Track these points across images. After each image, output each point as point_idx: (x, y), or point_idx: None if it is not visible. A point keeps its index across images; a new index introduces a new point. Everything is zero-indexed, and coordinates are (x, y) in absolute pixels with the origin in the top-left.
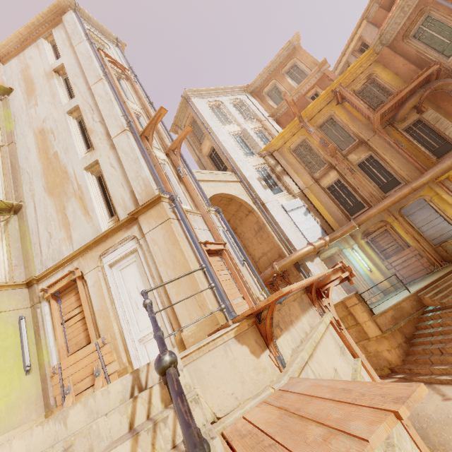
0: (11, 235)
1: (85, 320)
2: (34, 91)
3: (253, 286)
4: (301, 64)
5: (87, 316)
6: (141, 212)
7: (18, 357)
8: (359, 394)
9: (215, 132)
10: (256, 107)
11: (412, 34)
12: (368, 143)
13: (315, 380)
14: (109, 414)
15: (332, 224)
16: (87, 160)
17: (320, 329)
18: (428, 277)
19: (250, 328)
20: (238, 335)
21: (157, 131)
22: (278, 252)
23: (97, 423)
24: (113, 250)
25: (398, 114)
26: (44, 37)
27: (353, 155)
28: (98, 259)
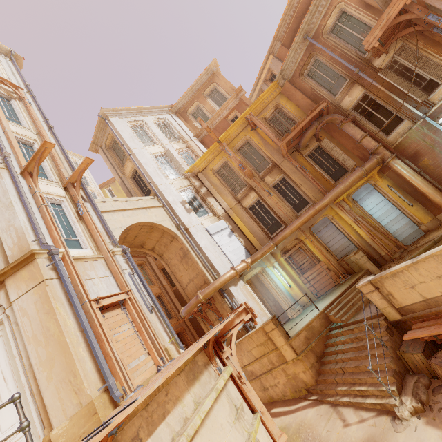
0: None
1: None
2: None
3: (161, 335)
4: (220, 89)
5: None
6: (9, 274)
7: None
8: None
9: (136, 154)
10: (180, 127)
11: (307, 73)
12: (280, 167)
13: None
14: None
15: (255, 244)
16: None
17: (206, 405)
18: (335, 290)
19: None
20: None
21: (54, 160)
22: (203, 278)
23: None
24: None
25: (301, 142)
26: None
27: (269, 178)
28: None
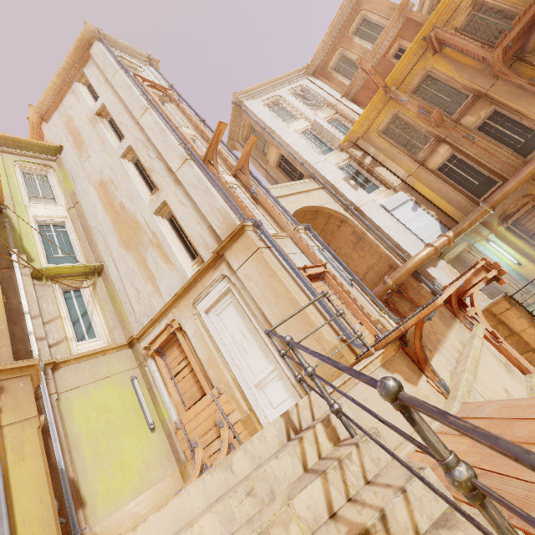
0: (101, 298)
1: (194, 372)
2: (83, 142)
3: (369, 308)
4: (372, 16)
5: (196, 368)
6: (226, 248)
7: (140, 417)
8: None
9: (280, 135)
10: (323, 90)
11: None
12: (488, 95)
13: (504, 401)
14: (279, 457)
15: (454, 215)
16: (154, 204)
17: (476, 345)
18: None
19: (397, 354)
20: (385, 363)
21: (217, 151)
22: (388, 263)
23: (270, 466)
24: (205, 294)
25: (530, 42)
26: (77, 81)
27: (468, 117)
28: (192, 307)
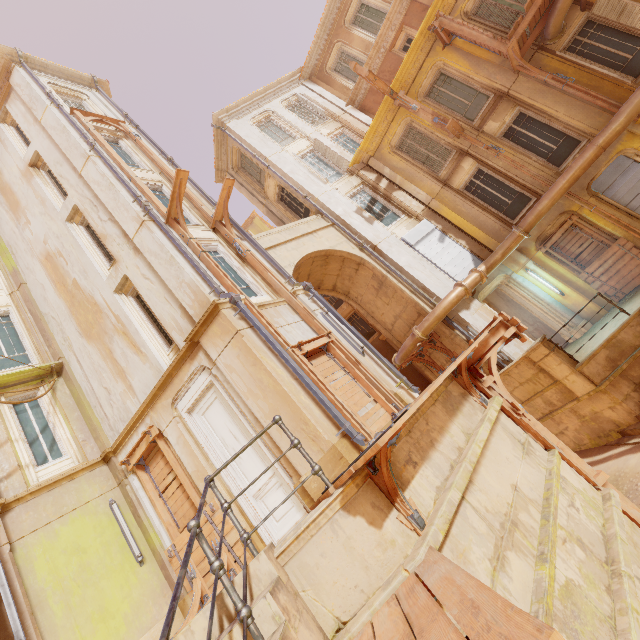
0: (65, 405)
1: (184, 486)
2: (19, 204)
3: (384, 380)
4: None
5: (184, 482)
6: (201, 333)
7: (124, 549)
8: (485, 625)
9: (276, 163)
10: (323, 99)
11: None
12: (510, 95)
13: (450, 565)
14: None
15: (487, 242)
16: (113, 280)
17: (481, 435)
18: None
19: (361, 488)
20: (346, 503)
21: (190, 200)
22: (416, 309)
23: None
24: (185, 391)
25: (549, 27)
26: (0, 121)
27: (491, 123)
28: (171, 408)
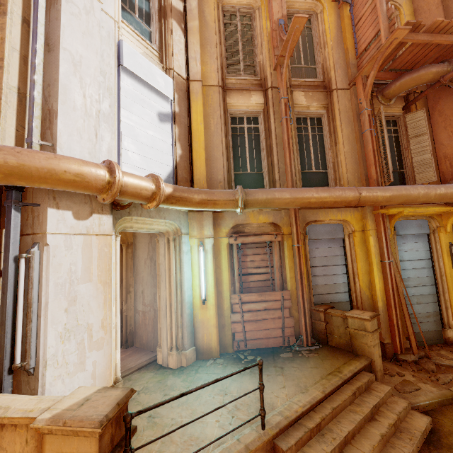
0: None
1: None
2: None
3: None
4: None
5: None
6: None
7: None
8: None
9: None
10: None
11: None
12: (332, 95)
13: None
14: None
15: (198, 179)
16: None
17: None
18: (287, 362)
19: None
20: None
21: None
22: None
23: None
24: None
25: (398, 81)
26: None
27: (303, 95)
28: None
